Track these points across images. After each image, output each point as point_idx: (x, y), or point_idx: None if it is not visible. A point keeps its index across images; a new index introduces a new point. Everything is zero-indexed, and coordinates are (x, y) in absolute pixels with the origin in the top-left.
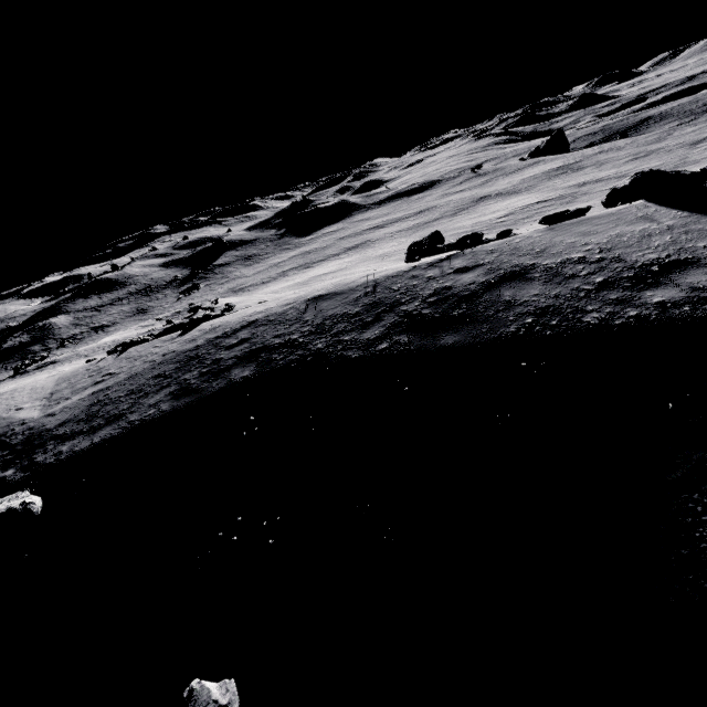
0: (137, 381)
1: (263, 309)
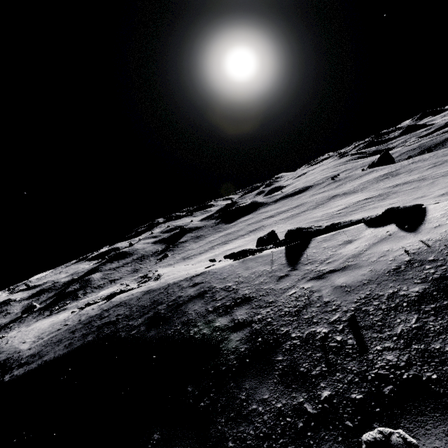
0: (65, 333)
1: (135, 292)
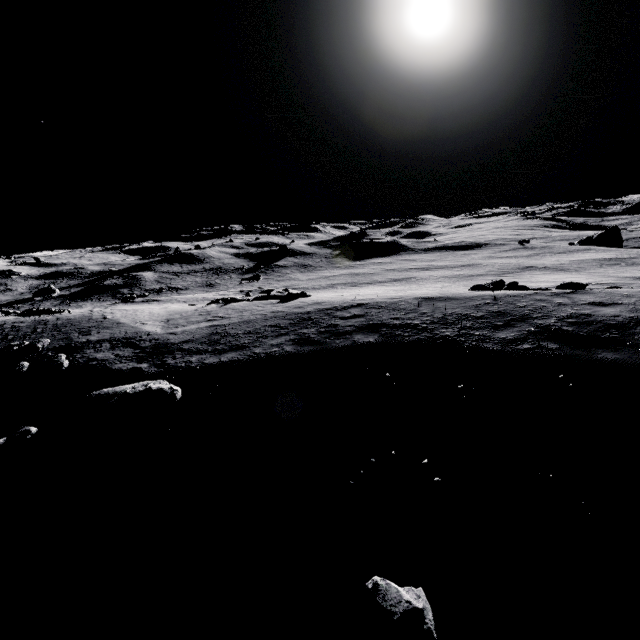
0: (253, 325)
1: (364, 298)
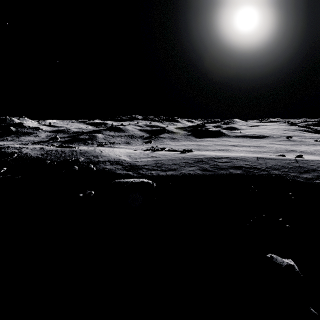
0: (175, 161)
1: (225, 155)
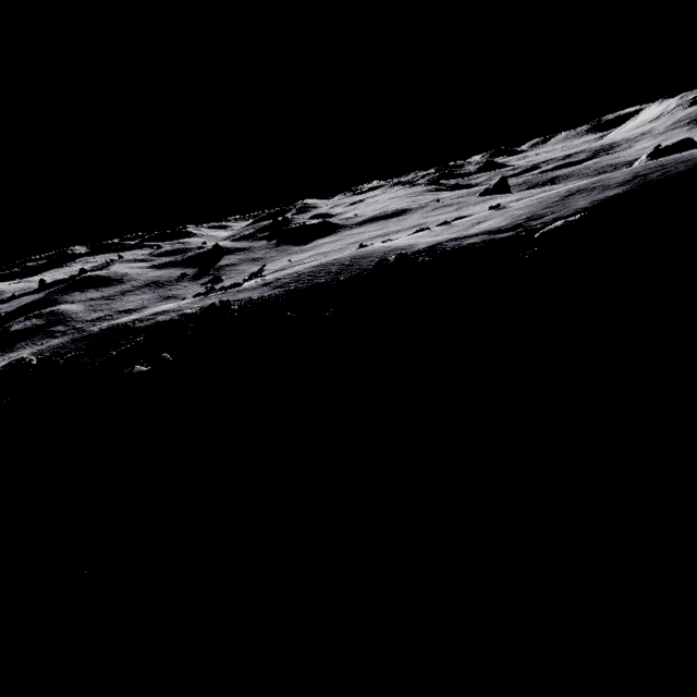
0: (538, 207)
1: (568, 188)
